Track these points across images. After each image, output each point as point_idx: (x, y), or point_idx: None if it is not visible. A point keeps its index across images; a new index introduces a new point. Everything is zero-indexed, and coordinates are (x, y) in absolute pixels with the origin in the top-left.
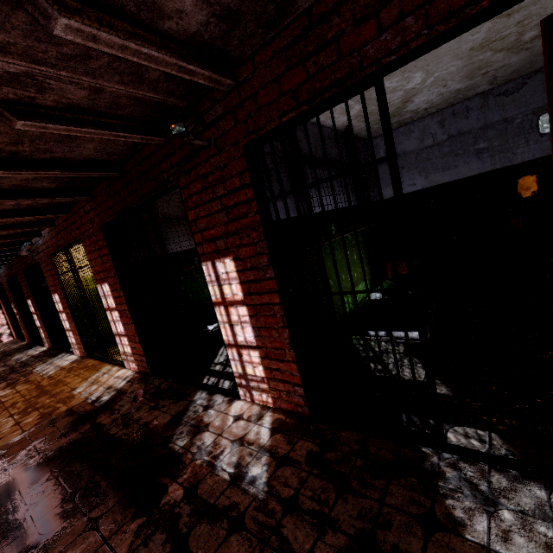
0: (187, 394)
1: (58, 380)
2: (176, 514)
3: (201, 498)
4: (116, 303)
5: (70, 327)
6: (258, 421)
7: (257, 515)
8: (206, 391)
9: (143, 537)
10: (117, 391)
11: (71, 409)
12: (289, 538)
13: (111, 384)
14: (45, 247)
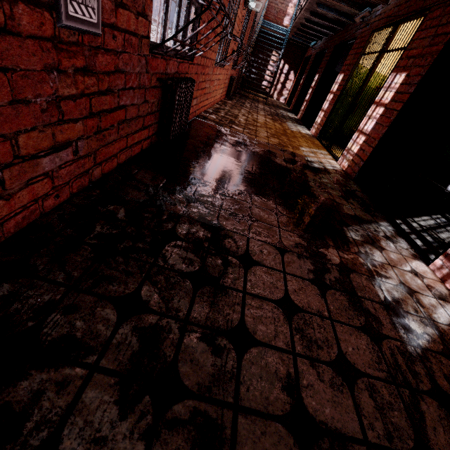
0: (375, 214)
1: (295, 136)
2: (327, 267)
3: (351, 281)
4: (392, 99)
5: (327, 108)
6: (440, 299)
7: (397, 355)
8: (394, 229)
9: (299, 251)
10: (325, 168)
11: (294, 153)
12: (425, 416)
13: (323, 161)
14: (377, 19)
